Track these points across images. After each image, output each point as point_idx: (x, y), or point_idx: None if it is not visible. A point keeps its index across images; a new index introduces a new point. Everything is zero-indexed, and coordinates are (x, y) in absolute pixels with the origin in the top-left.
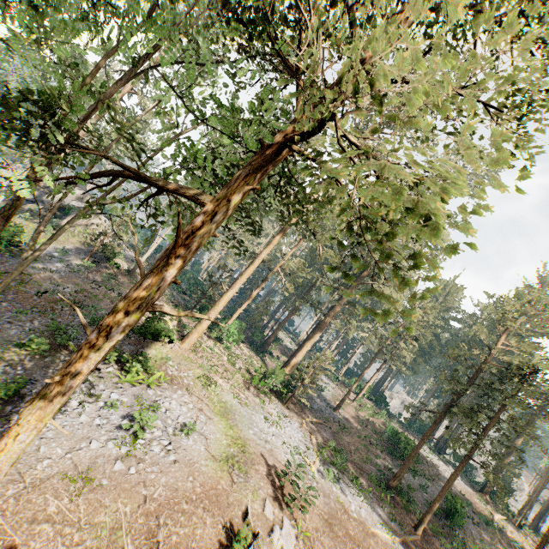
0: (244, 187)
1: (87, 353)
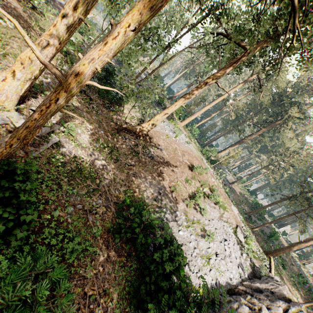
0: (263, 45)
1: (198, 88)
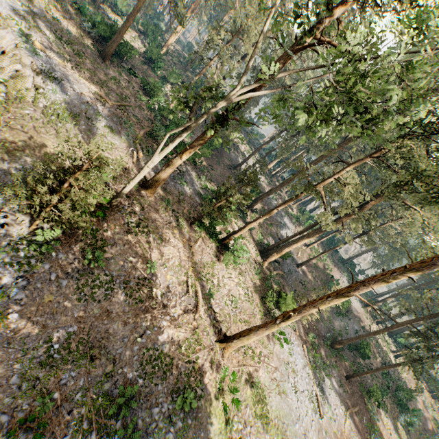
0: None
1: None
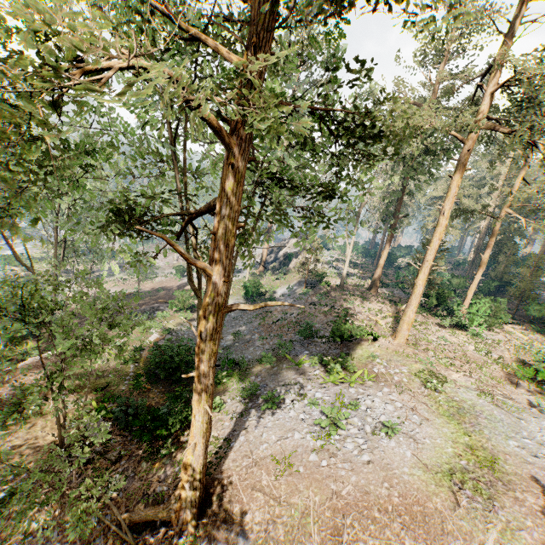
0: (229, 169)
1: (198, 354)
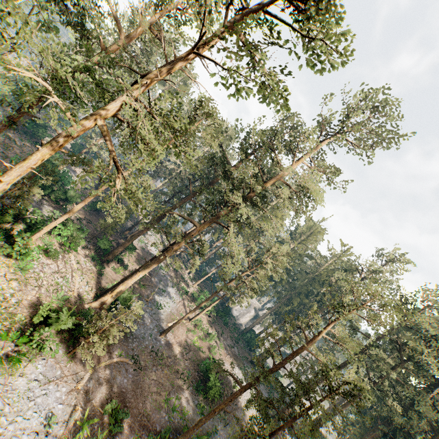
0: None
1: None
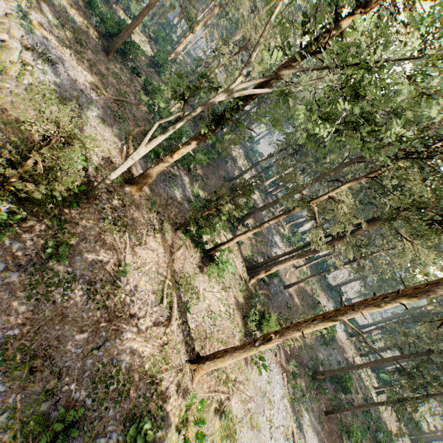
0: None
1: None
